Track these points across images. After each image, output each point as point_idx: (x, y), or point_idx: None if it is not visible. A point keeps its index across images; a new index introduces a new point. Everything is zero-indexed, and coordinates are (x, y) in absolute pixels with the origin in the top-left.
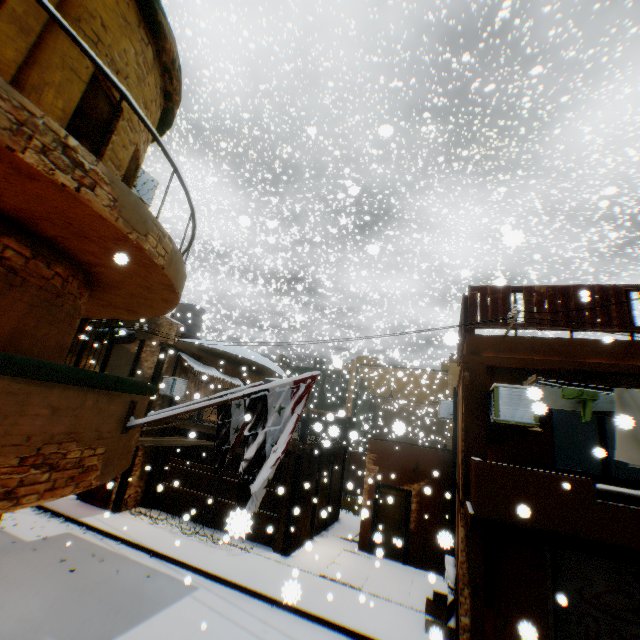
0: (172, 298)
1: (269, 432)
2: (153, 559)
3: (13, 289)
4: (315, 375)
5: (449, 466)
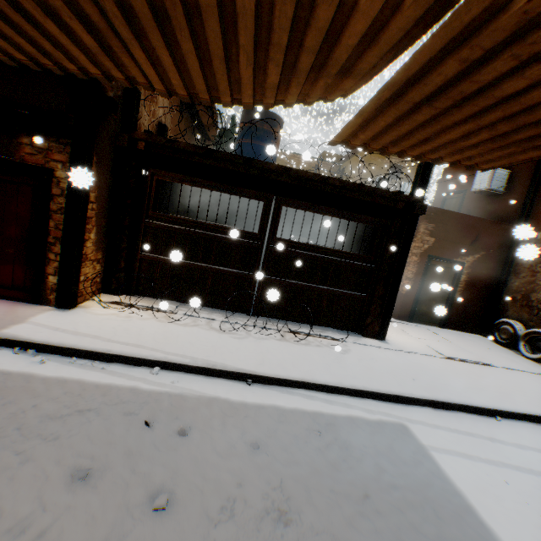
0: None
1: None
2: (263, 392)
3: None
4: None
5: (507, 239)
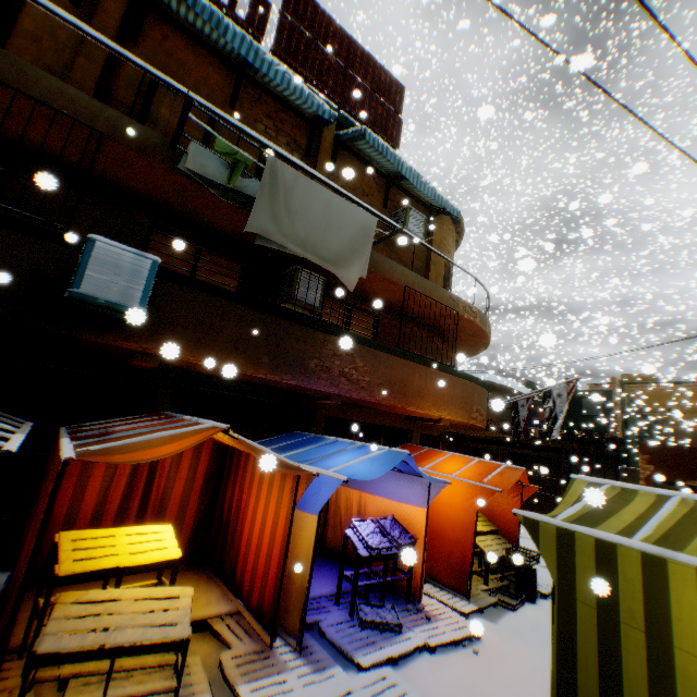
0: (483, 349)
1: (556, 406)
2: None
3: (439, 356)
4: (577, 378)
5: None
